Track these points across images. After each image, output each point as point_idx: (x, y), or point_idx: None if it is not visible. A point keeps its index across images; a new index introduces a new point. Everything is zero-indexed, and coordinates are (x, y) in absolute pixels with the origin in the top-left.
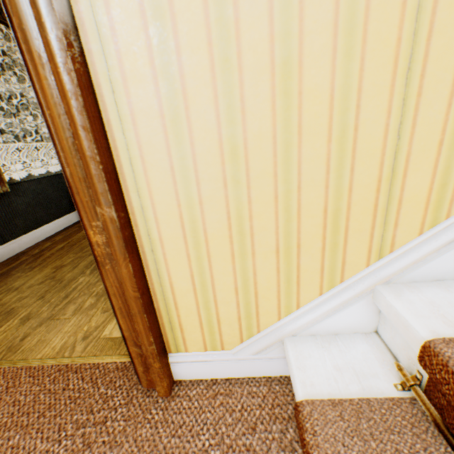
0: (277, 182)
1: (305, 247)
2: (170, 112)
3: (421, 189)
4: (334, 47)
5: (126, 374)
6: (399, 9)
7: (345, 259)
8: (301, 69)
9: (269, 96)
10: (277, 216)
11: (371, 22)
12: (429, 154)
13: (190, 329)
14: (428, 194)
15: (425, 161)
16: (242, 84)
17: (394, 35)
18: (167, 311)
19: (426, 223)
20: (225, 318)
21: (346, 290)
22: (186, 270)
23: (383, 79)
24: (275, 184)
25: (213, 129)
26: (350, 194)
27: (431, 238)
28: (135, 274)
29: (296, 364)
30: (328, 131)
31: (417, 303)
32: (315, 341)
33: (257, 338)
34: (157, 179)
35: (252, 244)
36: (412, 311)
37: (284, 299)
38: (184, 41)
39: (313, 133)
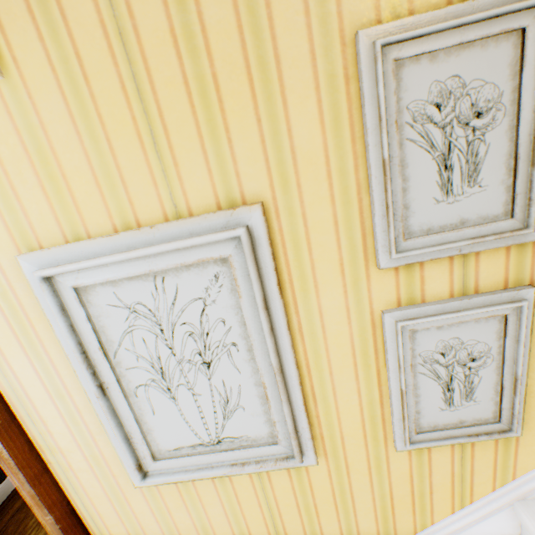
0: None
1: None
2: None
3: None
4: (229, 520)
5: None
6: (259, 507)
7: None
8: (213, 527)
9: None
10: None
11: (245, 511)
12: None
13: None
14: None
15: None
16: (181, 533)
17: (260, 515)
18: None
19: None
20: None
21: None
22: None
23: (262, 529)
24: None
25: None
26: None
27: None
28: None
29: None
30: None
31: None
32: None
33: None
34: None
35: None
36: None
37: None
38: (143, 521)
39: None
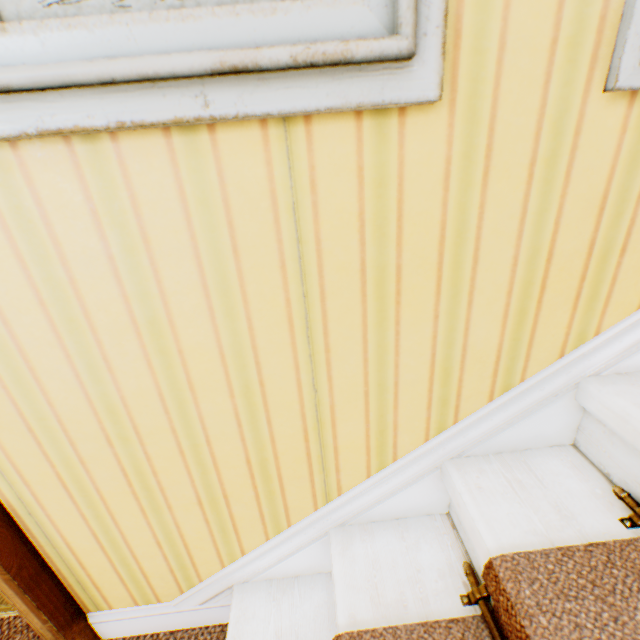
0: (178, 437)
1: (235, 497)
2: (9, 373)
3: (358, 436)
4: (210, 307)
5: (39, 635)
6: (279, 272)
7: (287, 505)
8: (175, 328)
9: (141, 354)
10: (190, 469)
11: (249, 283)
12: (357, 404)
13: (110, 586)
14: (367, 439)
15: (355, 410)
16: (102, 344)
17: (281, 296)
18: (71, 571)
19: (373, 466)
20: (154, 572)
21: (297, 534)
22: (86, 529)
23: (281, 337)
24: (177, 439)
25: (75, 388)
26: (274, 444)
27: (381, 481)
28: (1, 553)
29: (233, 632)
30: (228, 386)
31: (359, 563)
32: (268, 590)
33: (201, 587)
34: (13, 441)
35: (165, 498)
36: (347, 578)
37: (224, 547)
38: (6, 301)
39: (209, 388)
